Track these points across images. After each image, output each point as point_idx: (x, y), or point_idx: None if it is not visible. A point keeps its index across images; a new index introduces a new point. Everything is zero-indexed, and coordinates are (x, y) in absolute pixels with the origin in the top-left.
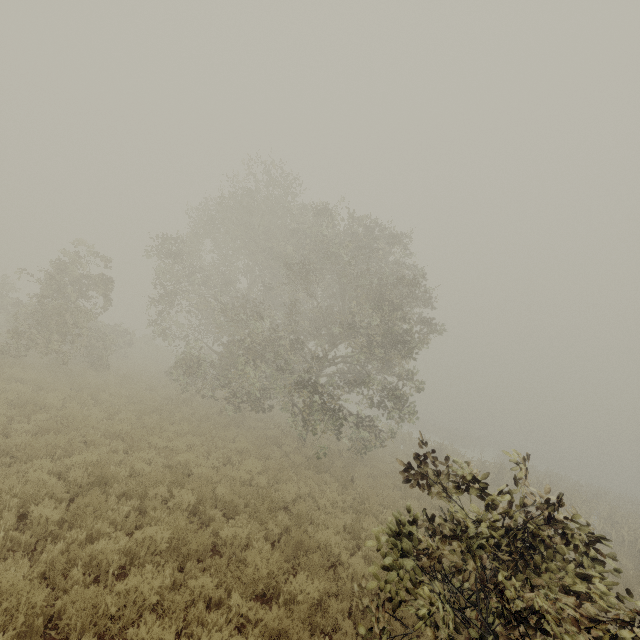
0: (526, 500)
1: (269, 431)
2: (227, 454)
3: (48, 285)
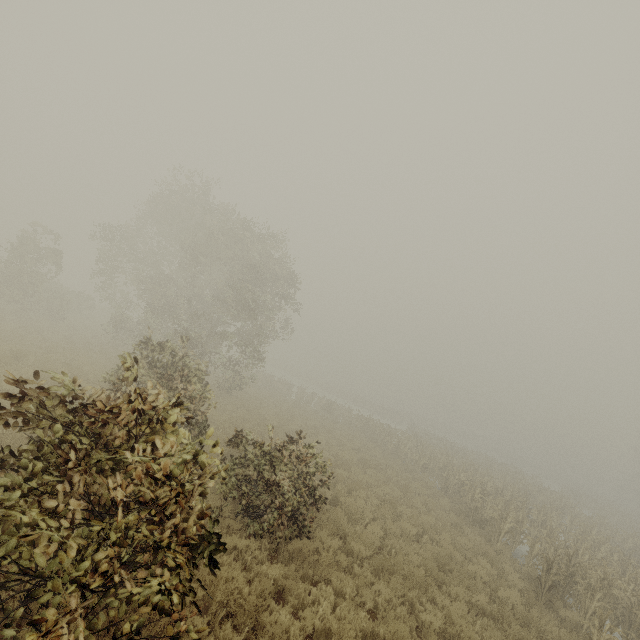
0: (176, 351)
1: None
2: None
3: (15, 254)
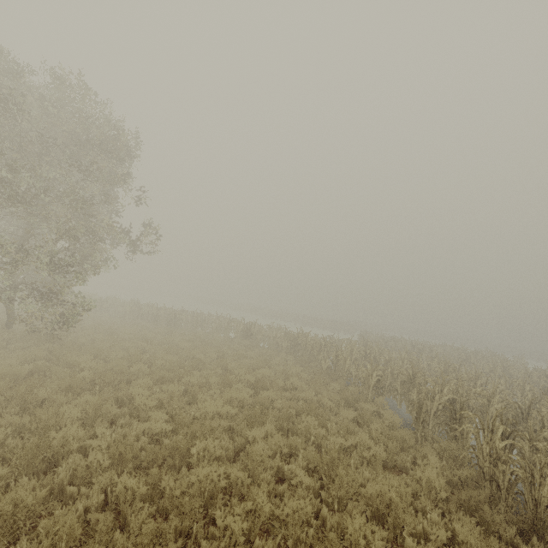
0: None
1: None
2: None
3: None
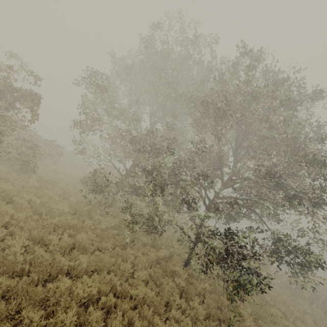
0: None
1: (160, 254)
2: (128, 315)
3: None
